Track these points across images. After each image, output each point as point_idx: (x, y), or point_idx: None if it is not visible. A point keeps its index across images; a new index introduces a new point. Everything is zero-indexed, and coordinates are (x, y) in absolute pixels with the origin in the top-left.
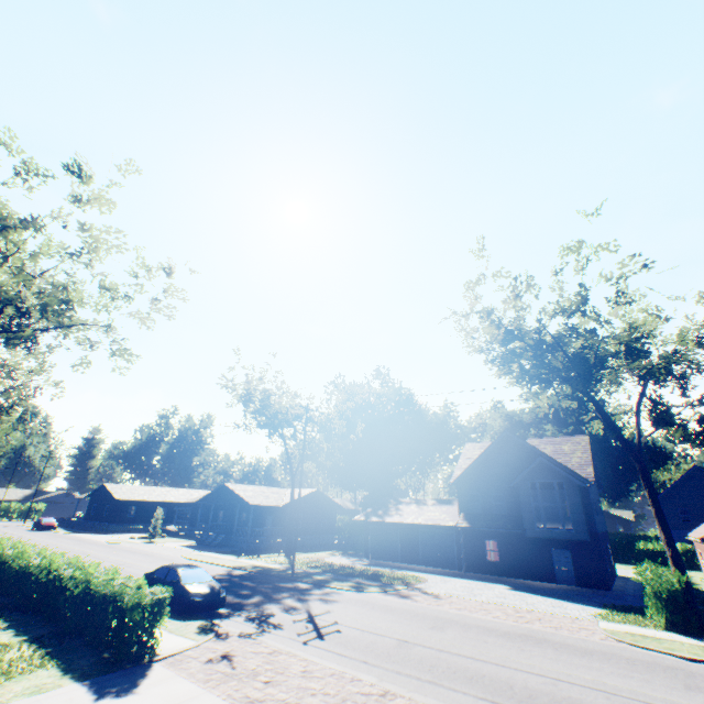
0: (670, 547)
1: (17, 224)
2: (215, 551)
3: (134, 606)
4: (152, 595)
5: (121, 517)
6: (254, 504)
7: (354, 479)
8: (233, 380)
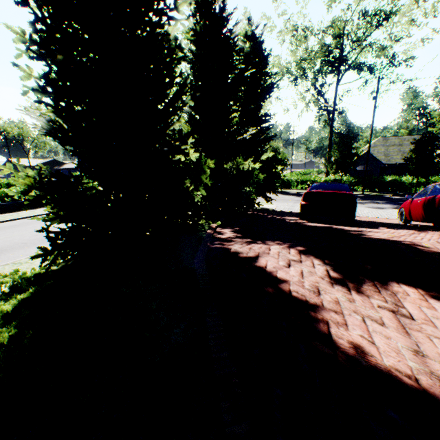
0: (79, 168)
1: None
2: None
3: None
4: None
5: None
6: None
7: None
8: None
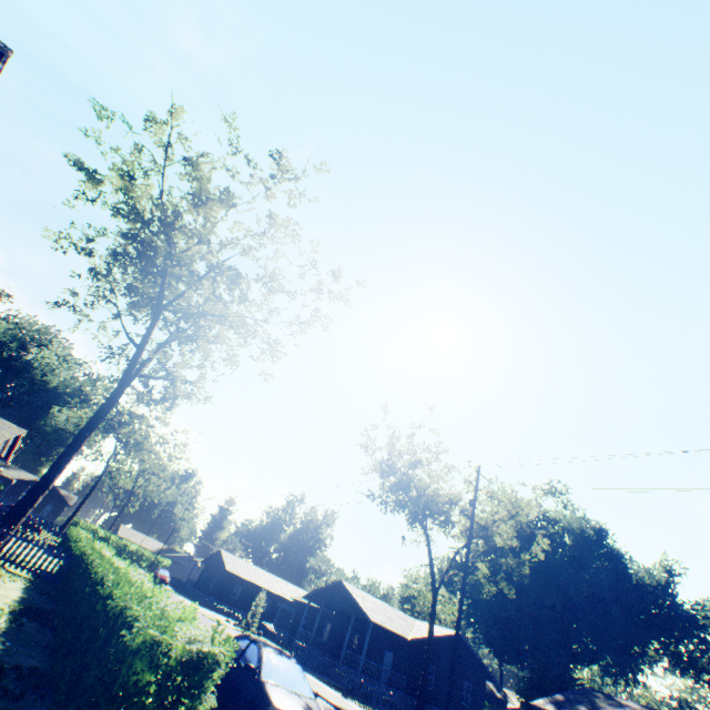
0: None
1: (216, 200)
2: (312, 674)
3: (141, 648)
4: (187, 637)
5: (225, 594)
6: (374, 620)
7: (511, 640)
8: (374, 442)
